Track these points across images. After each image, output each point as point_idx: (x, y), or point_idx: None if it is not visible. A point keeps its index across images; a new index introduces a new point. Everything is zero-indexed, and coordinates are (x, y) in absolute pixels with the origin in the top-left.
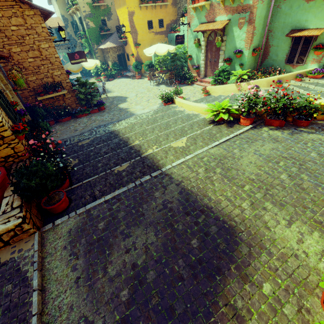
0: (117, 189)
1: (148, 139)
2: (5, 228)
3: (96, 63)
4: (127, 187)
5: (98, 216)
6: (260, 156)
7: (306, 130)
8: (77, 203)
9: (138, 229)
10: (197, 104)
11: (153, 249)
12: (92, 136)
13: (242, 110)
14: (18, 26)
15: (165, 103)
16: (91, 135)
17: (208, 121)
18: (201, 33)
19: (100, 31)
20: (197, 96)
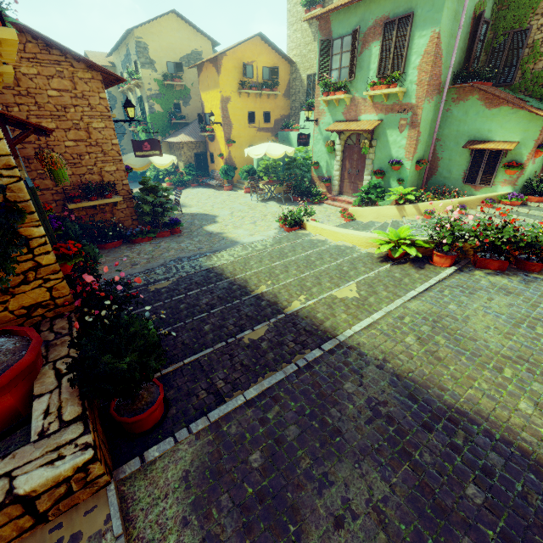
0: (262, 376)
1: (285, 283)
2: (52, 477)
3: (173, 159)
4: (284, 372)
5: (243, 437)
6: (497, 316)
7: (542, 277)
8: (183, 408)
9: (341, 466)
10: (351, 231)
11: (394, 515)
12: (173, 276)
13: (444, 241)
14: (62, 91)
15: (291, 227)
16: (169, 273)
17: (378, 258)
18: (336, 134)
19: (170, 118)
20: (334, 221)
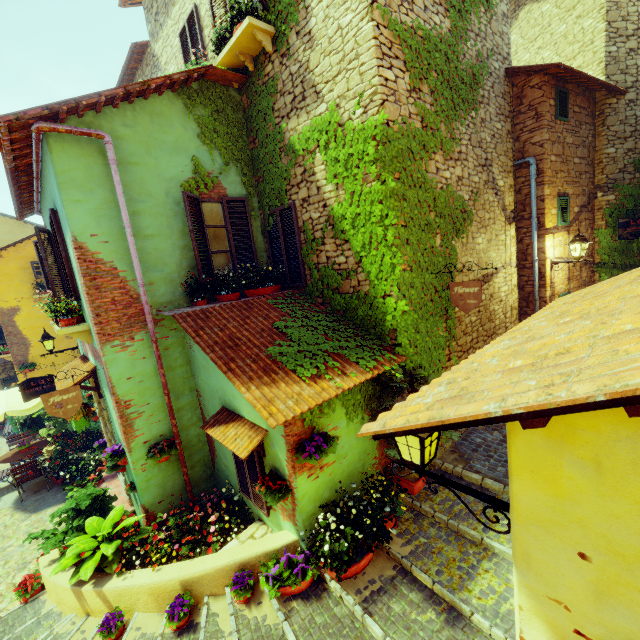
0: None
1: None
2: None
3: None
4: None
5: None
6: None
7: None
8: None
9: None
10: None
11: None
12: None
13: None
14: None
15: None
16: None
17: None
18: None
19: None
20: None
